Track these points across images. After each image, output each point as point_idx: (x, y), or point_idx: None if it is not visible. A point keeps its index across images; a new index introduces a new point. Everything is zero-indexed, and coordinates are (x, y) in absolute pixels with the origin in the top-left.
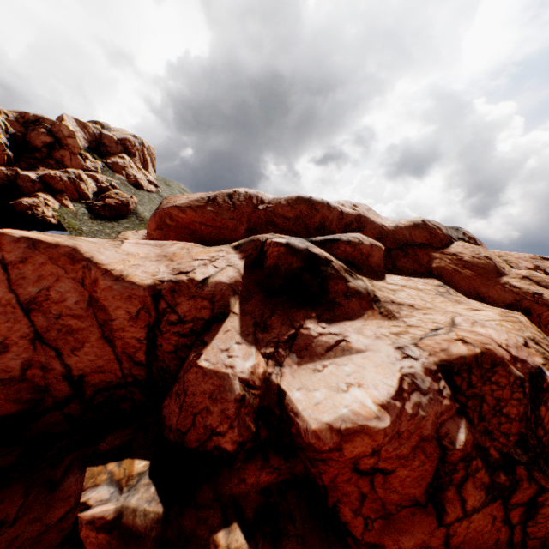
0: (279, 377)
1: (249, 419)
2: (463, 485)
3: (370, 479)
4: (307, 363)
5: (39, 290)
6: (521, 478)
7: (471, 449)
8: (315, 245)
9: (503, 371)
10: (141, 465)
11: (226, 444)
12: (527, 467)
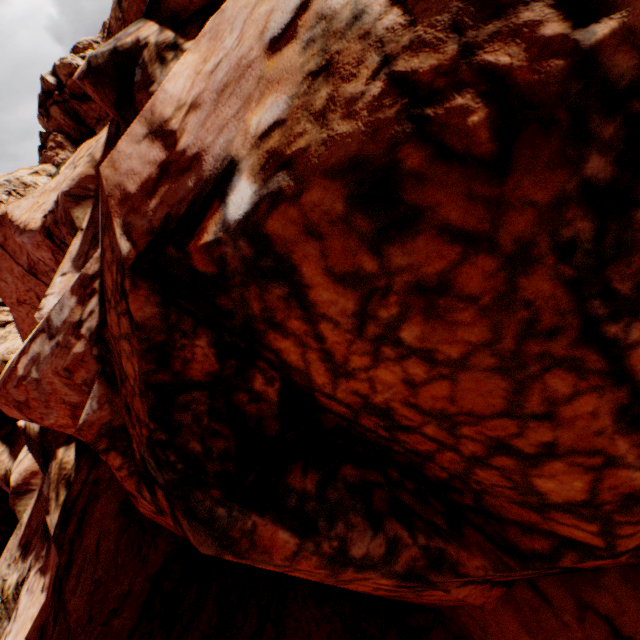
0: None
1: None
2: None
3: None
4: None
5: (28, 258)
6: (166, 511)
7: (99, 436)
8: (149, 20)
9: (109, 247)
10: None
11: None
12: (167, 497)
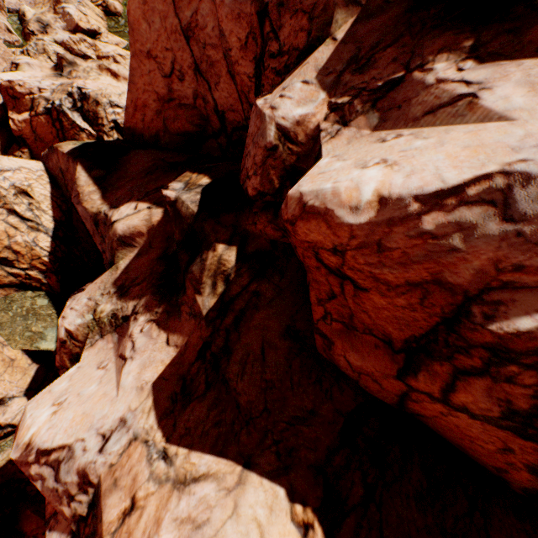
0: (327, 138)
1: (274, 173)
2: (468, 377)
3: (340, 283)
4: (385, 130)
5: (192, 15)
6: None
7: (529, 351)
8: None
9: None
10: (205, 181)
11: (248, 188)
12: None
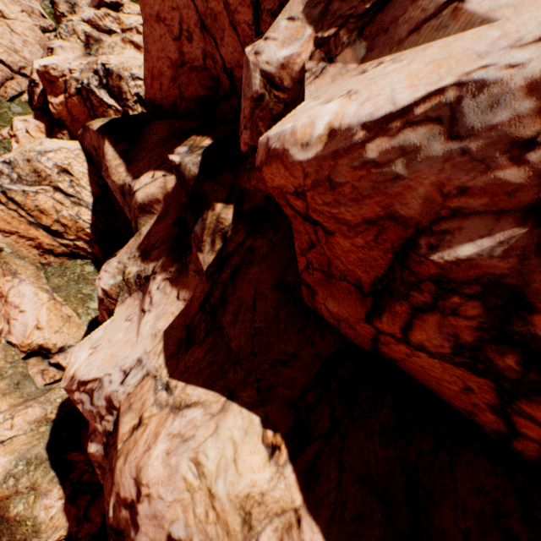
0: (311, 79)
1: (262, 125)
2: (423, 314)
3: (314, 230)
4: (370, 61)
5: None
6: None
7: (471, 280)
8: None
9: None
10: (207, 143)
11: (241, 144)
12: None
